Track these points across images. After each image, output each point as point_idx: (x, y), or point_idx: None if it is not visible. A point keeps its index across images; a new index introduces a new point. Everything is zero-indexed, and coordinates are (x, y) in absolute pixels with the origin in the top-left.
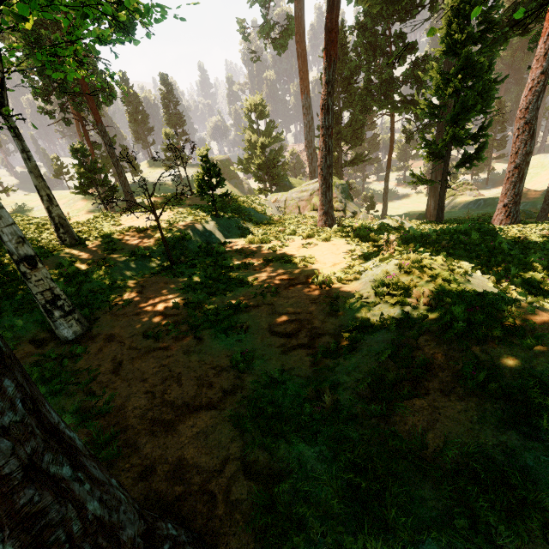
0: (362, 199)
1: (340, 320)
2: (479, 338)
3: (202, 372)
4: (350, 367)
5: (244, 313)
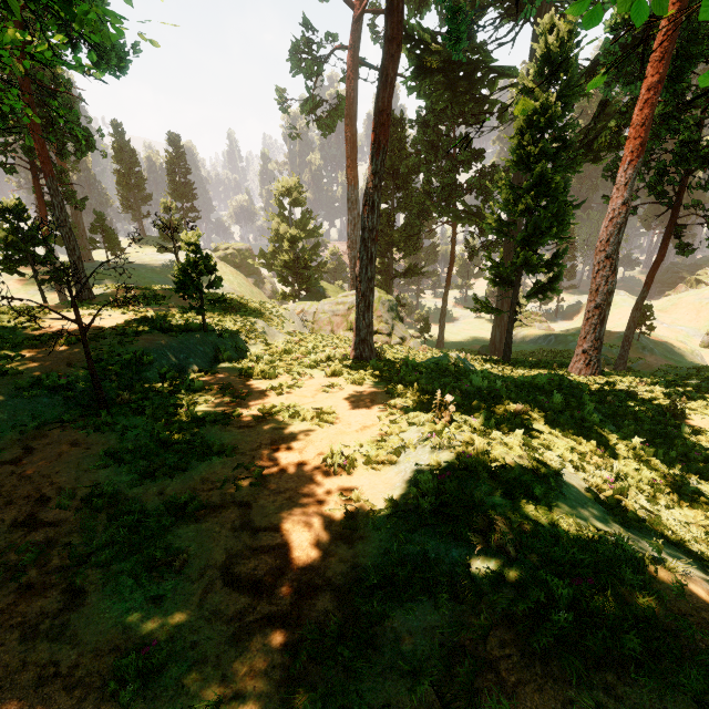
0: (415, 318)
1: (356, 552)
2: (599, 653)
3: (34, 707)
4: (356, 703)
5: (192, 523)
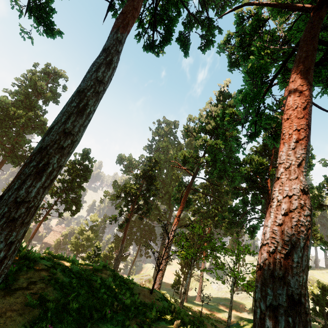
0: None
1: None
2: None
3: None
4: None
5: None
